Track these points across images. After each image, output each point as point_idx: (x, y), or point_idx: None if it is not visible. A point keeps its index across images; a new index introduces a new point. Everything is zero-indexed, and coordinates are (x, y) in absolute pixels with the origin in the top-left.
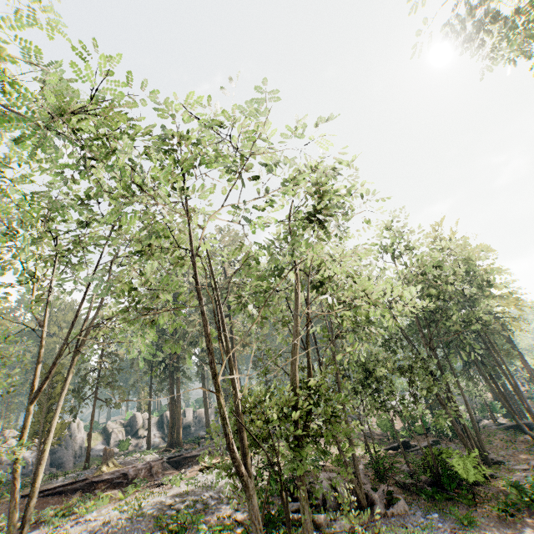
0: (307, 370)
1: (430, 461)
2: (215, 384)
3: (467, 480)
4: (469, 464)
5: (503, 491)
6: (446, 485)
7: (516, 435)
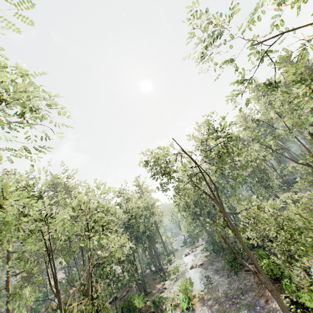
0: (91, 288)
1: (126, 304)
2: (61, 312)
3: (139, 307)
4: (140, 299)
5: (150, 305)
6: (131, 312)
7: (157, 275)
